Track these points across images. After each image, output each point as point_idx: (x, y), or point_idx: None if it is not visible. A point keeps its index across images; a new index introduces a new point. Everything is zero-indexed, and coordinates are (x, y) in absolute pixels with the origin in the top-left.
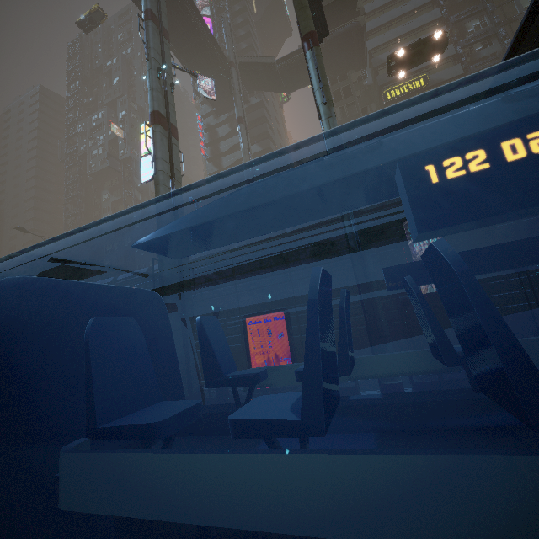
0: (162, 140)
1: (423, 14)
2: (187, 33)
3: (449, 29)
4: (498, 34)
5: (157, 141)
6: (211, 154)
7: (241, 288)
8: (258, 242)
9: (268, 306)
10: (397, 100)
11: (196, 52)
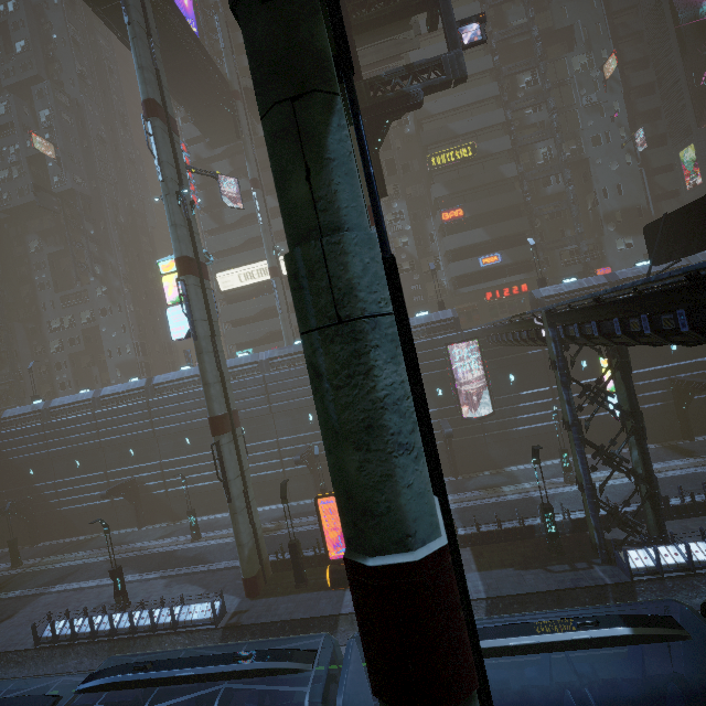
0: (197, 293)
1: (474, 59)
2: (170, 50)
3: (500, 84)
4: (547, 103)
5: (193, 297)
6: (207, 202)
7: (277, 409)
8: (293, 355)
9: (309, 428)
10: (443, 168)
11: (183, 73)
